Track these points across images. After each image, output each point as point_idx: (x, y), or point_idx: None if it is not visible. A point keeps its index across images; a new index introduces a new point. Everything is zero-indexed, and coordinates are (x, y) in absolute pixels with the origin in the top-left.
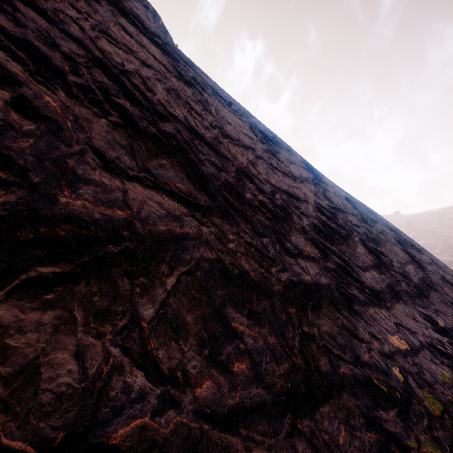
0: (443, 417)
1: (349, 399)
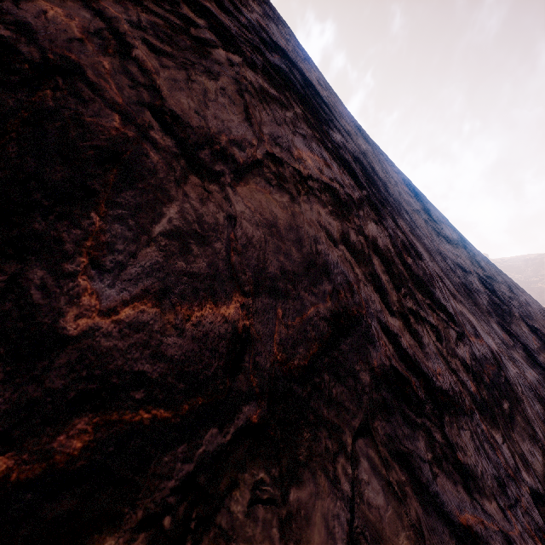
0: None
1: None
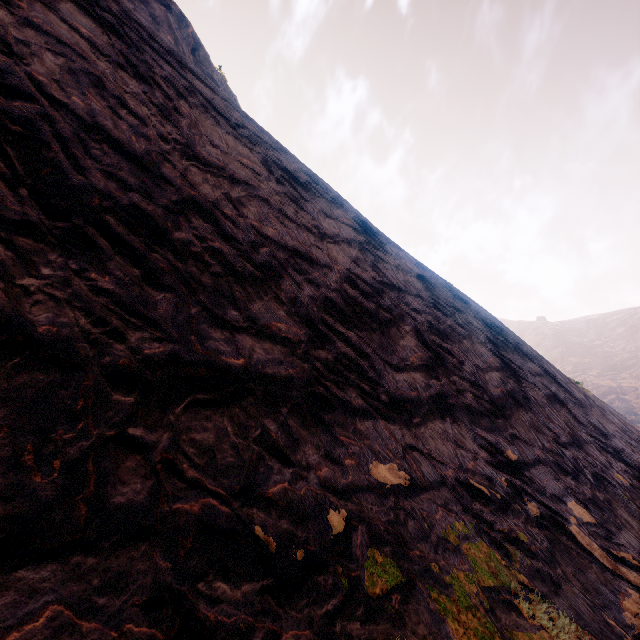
0: (386, 599)
1: (143, 558)
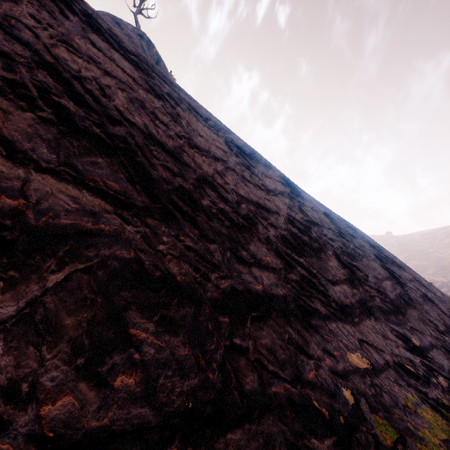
0: (395, 448)
1: (273, 424)
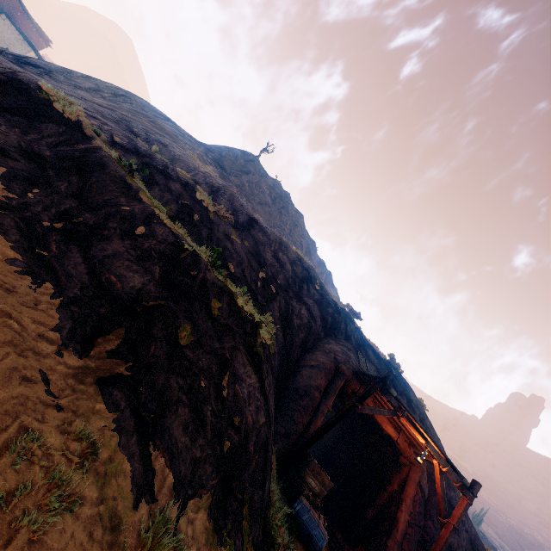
0: None
1: None
